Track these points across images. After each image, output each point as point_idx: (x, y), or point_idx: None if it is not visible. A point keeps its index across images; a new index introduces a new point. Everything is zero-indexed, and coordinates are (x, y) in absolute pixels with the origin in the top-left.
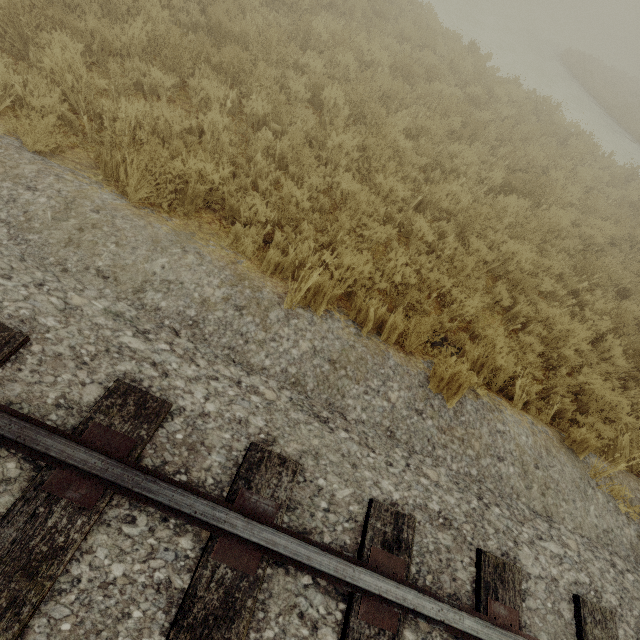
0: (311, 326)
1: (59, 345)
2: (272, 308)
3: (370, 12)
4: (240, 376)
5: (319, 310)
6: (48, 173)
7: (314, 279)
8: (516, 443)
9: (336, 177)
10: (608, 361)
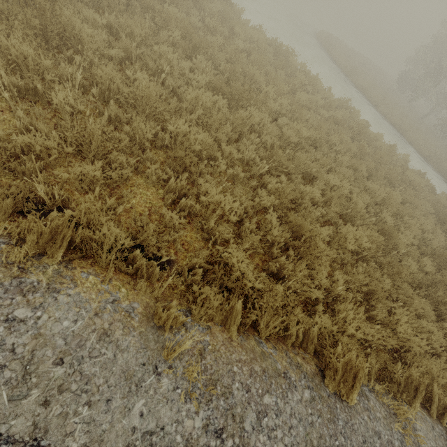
0: None
1: None
2: None
3: None
4: None
5: None
6: None
7: None
8: (38, 333)
9: None
10: (269, 232)
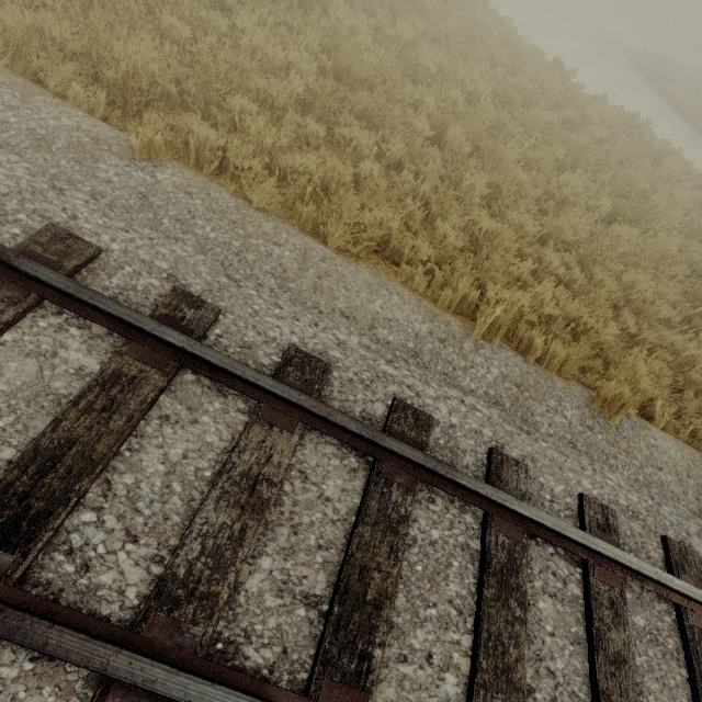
0: (495, 355)
1: (348, 372)
2: (464, 340)
3: (463, 37)
4: (462, 397)
5: (495, 341)
6: (280, 229)
7: (496, 314)
8: (668, 456)
9: (474, 215)
10: None
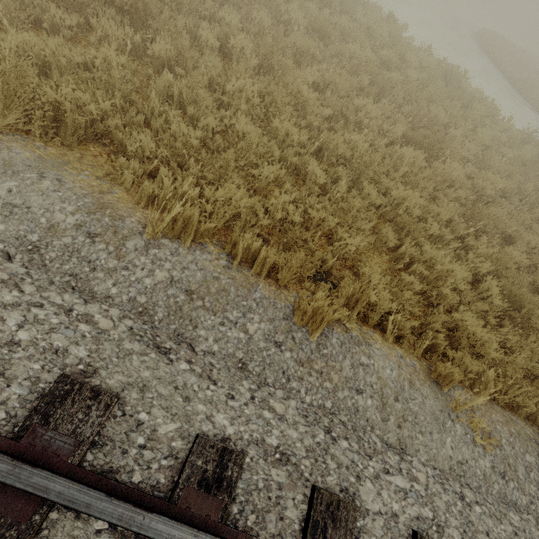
0: (173, 256)
1: None
2: (131, 237)
3: None
4: (73, 303)
5: (187, 241)
6: None
7: (177, 209)
8: (378, 376)
9: (232, 119)
10: (486, 300)
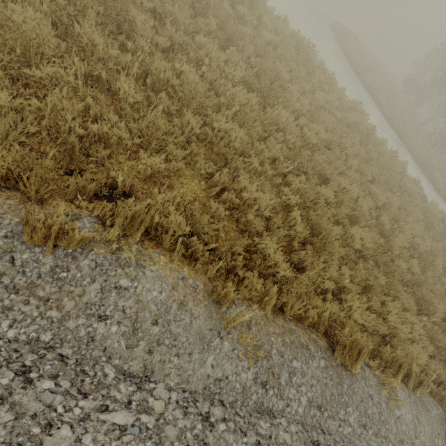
0: None
1: None
2: None
3: None
4: None
5: None
6: None
7: None
8: (138, 299)
9: (15, 11)
10: (292, 227)
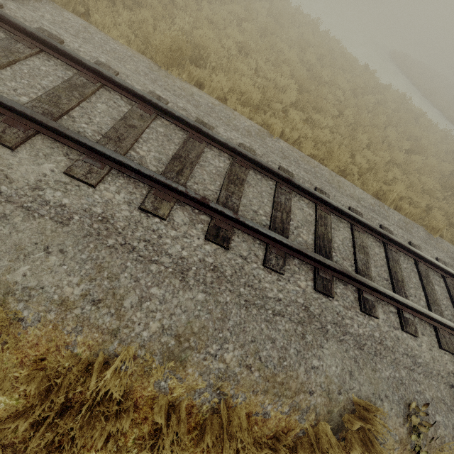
0: (394, 211)
1: (365, 216)
2: (384, 206)
3: (330, 57)
4: (393, 225)
5: (391, 206)
6: (319, 163)
7: (394, 195)
8: (453, 249)
9: (365, 153)
10: None
